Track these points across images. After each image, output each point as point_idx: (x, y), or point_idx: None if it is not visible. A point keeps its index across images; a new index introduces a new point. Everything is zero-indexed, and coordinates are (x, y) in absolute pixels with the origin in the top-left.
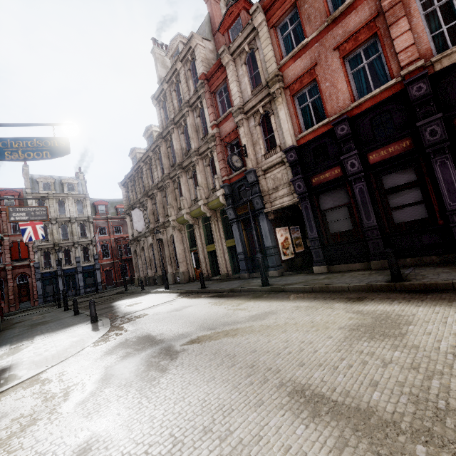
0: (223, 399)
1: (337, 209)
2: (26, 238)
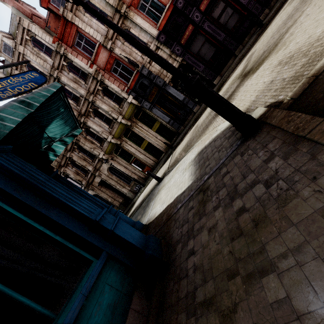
0: None
1: (203, 47)
2: None
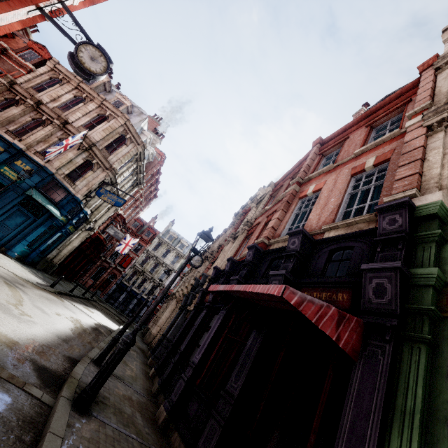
0: None
1: None
2: (118, 249)
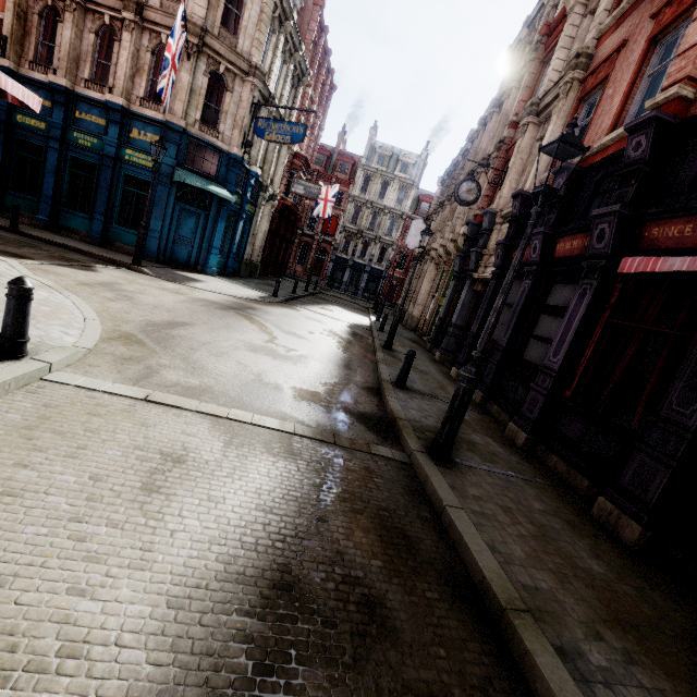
0: (177, 312)
1: (508, 309)
2: (316, 212)
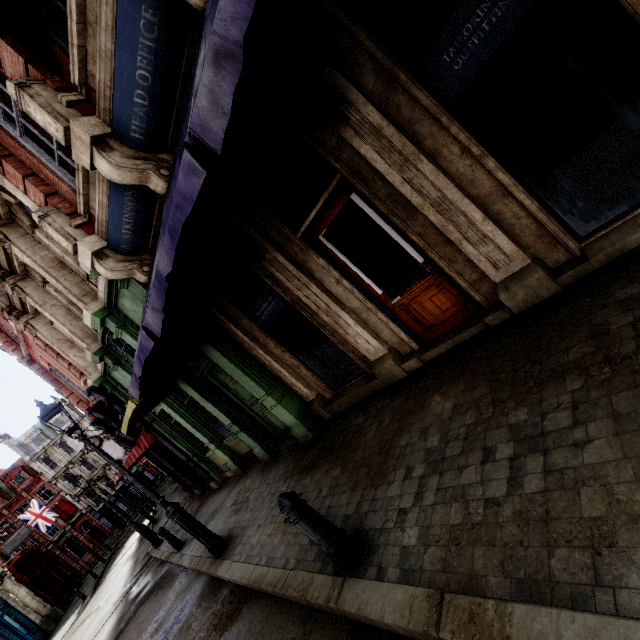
0: None
1: None
2: (43, 529)
